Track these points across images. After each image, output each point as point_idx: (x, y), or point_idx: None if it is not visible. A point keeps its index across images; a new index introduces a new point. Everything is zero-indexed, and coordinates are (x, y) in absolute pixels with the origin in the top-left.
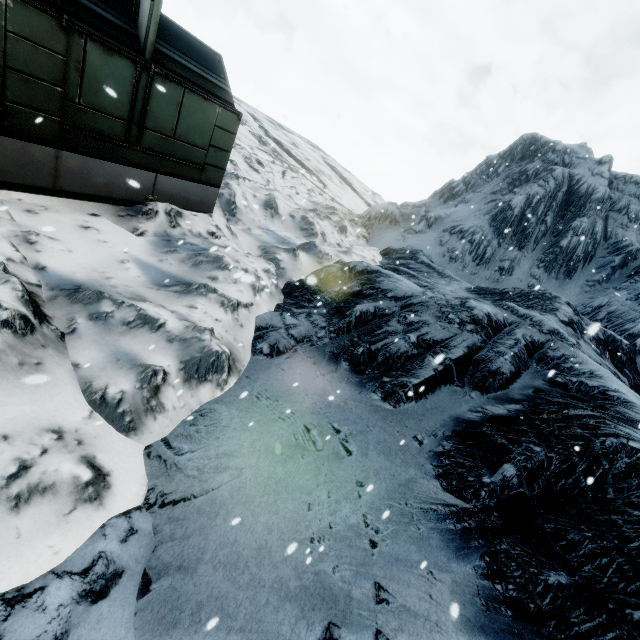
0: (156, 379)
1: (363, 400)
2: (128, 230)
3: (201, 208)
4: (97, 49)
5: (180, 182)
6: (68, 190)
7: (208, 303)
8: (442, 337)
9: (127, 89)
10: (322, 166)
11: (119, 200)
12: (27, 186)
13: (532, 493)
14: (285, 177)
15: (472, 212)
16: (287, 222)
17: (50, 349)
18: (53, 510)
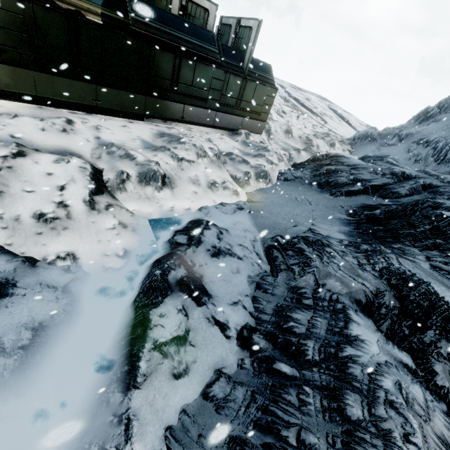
0: (248, 175)
1: (321, 195)
2: (232, 140)
3: (257, 132)
4: (232, 76)
5: (251, 121)
6: (216, 126)
7: (262, 160)
8: (368, 178)
9: (238, 87)
10: (326, 111)
11: (230, 129)
12: (207, 125)
13: (384, 217)
14: (298, 119)
15: (440, 127)
16: (297, 140)
17: (222, 165)
18: (229, 193)
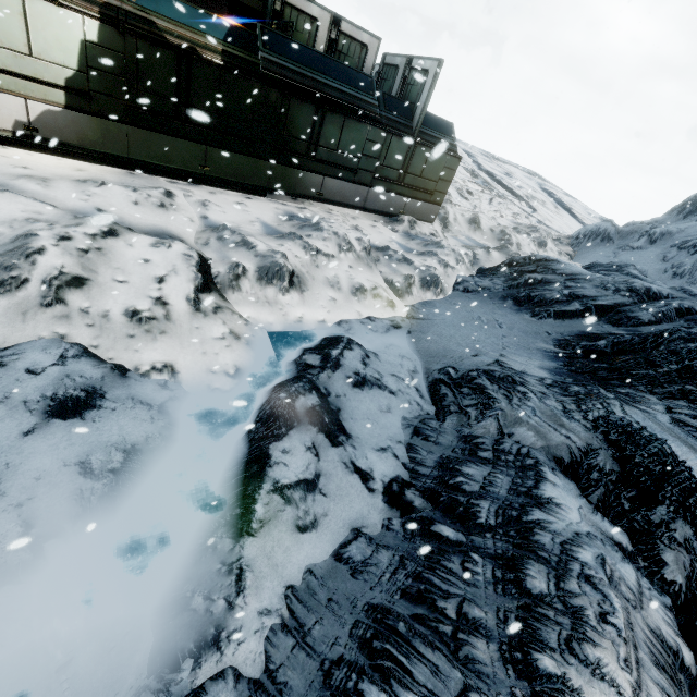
0: (411, 280)
1: (517, 316)
2: (390, 229)
3: (427, 219)
4: (395, 139)
5: (418, 203)
6: (368, 208)
7: (432, 260)
8: (592, 295)
9: (403, 154)
10: (536, 193)
11: (387, 214)
12: (354, 206)
13: (611, 351)
14: (491, 203)
15: None
16: (487, 234)
17: (373, 264)
18: (382, 304)
